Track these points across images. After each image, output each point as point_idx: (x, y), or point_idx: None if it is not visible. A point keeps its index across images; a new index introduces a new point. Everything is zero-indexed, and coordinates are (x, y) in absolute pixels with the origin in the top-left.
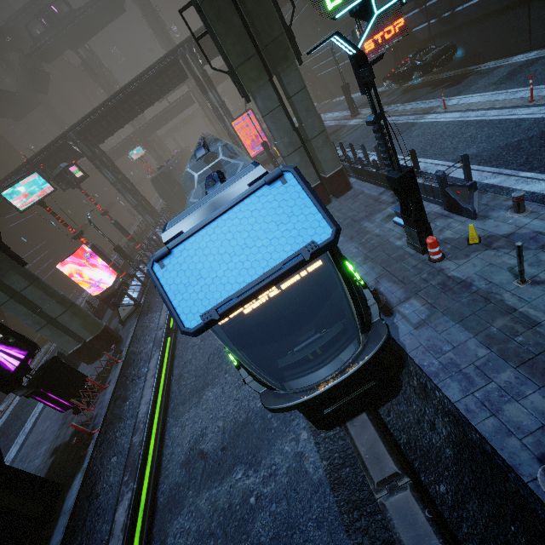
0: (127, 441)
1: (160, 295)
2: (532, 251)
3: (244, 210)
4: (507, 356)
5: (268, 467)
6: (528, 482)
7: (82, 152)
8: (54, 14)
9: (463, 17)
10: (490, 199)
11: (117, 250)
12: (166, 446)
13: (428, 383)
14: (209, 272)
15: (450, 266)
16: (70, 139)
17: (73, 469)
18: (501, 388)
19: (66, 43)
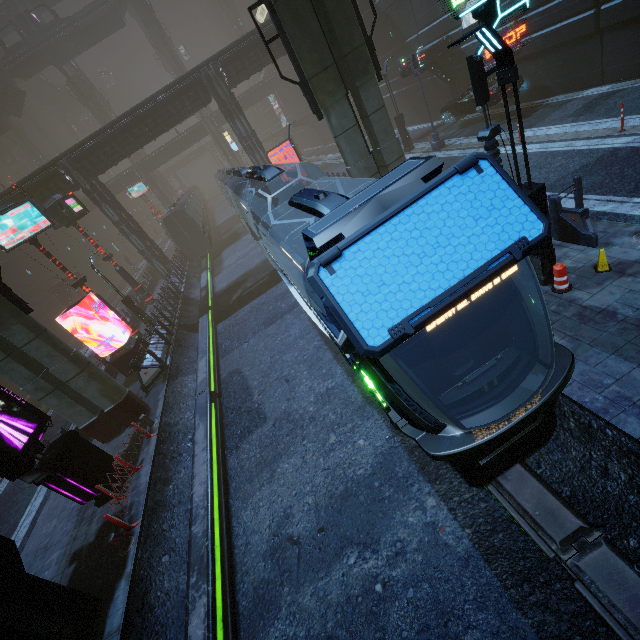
0: (178, 534)
1: (330, 307)
2: None
3: (432, 204)
4: None
5: (391, 544)
6: None
7: (77, 183)
8: (34, 23)
9: (530, 48)
10: (606, 226)
11: (127, 302)
12: (236, 536)
13: (594, 422)
14: (394, 277)
15: (581, 295)
16: (62, 167)
17: (111, 576)
18: None
19: (49, 58)
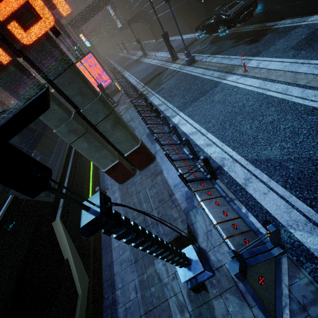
0: None
1: None
2: None
3: None
4: None
5: None
6: None
7: None
8: None
9: None
10: (308, 294)
11: None
12: None
13: None
14: None
15: None
16: None
17: None
18: None
19: None
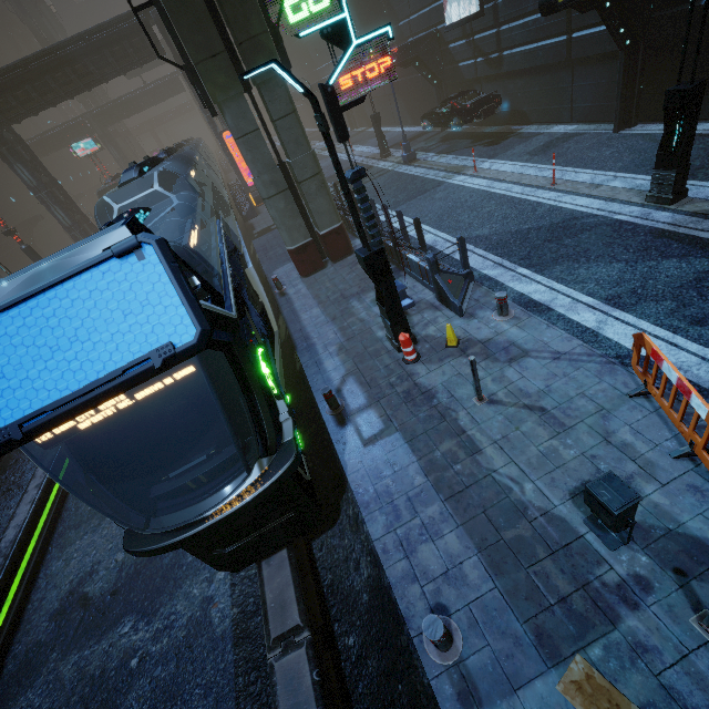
0: None
1: None
2: (500, 364)
3: (80, 289)
4: (440, 487)
5: (166, 617)
6: (414, 637)
7: None
8: None
9: (510, 64)
10: (482, 294)
11: None
12: (37, 589)
13: (360, 514)
14: (18, 370)
15: (421, 370)
16: None
17: None
18: (424, 525)
19: None
